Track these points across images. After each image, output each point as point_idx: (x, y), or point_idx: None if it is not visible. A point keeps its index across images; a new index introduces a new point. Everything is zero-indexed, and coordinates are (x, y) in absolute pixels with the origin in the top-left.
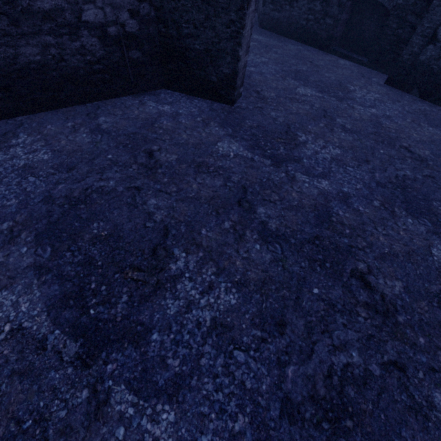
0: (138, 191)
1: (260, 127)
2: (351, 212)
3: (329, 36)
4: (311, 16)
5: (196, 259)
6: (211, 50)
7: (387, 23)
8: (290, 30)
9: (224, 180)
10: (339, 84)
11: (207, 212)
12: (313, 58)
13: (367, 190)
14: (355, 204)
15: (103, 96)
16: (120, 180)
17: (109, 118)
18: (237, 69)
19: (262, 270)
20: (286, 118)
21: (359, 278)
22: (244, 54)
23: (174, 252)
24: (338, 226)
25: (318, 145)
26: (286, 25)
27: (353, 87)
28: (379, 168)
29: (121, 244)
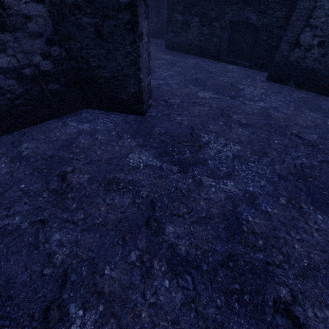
0: (43, 225)
1: (167, 133)
2: (260, 216)
3: (218, 50)
4: (202, 38)
5: (95, 317)
6: (117, 76)
7: (259, 36)
8: (188, 49)
9: (133, 196)
10: (230, 85)
11: (113, 241)
12: (208, 67)
13: (271, 186)
14: (262, 205)
15: (29, 123)
16: (26, 213)
17: (32, 143)
18: (141, 88)
19: (172, 321)
20: (190, 121)
21: (284, 313)
22: (146, 75)
23: (70, 310)
24: (250, 237)
25: (220, 143)
26: (185, 46)
27: (242, 86)
28: (277, 159)
29: (8, 310)
